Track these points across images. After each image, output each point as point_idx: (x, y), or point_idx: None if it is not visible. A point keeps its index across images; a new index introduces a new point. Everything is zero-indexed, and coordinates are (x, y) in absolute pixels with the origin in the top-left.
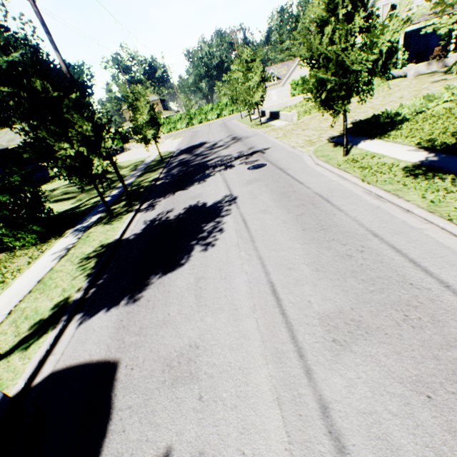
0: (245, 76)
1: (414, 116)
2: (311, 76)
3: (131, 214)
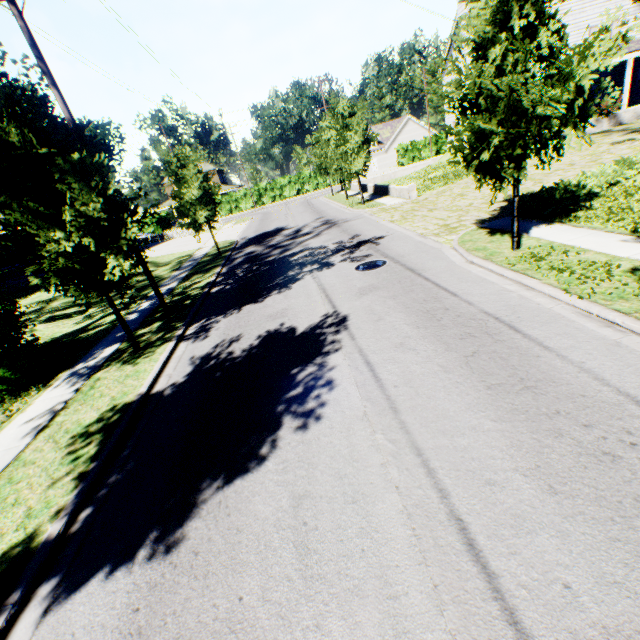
0: (340, 135)
1: (605, 190)
2: (467, 125)
3: (169, 345)
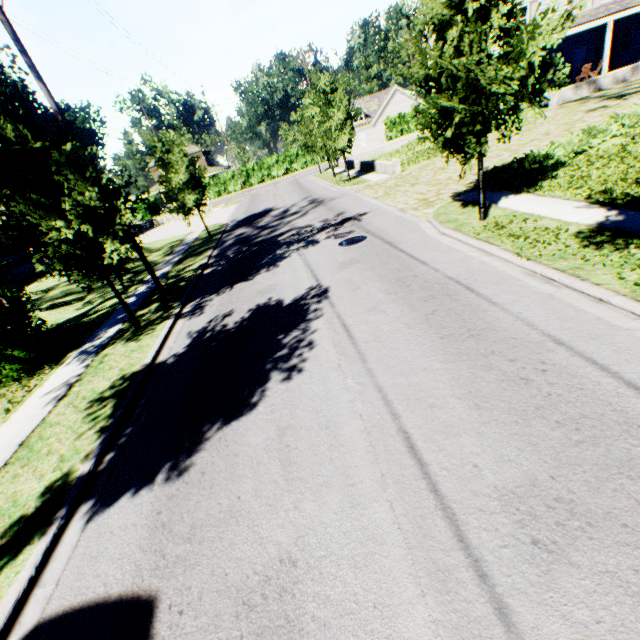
0: (323, 112)
1: (572, 159)
2: (430, 104)
3: (168, 323)
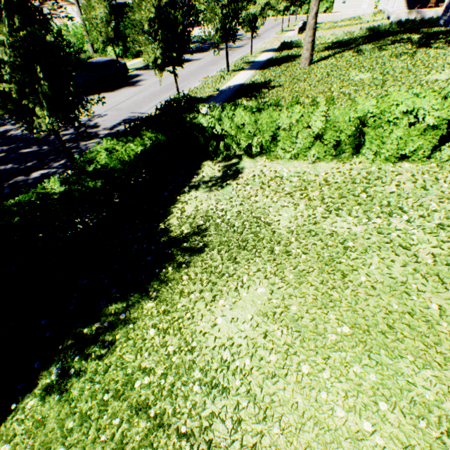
0: None
1: None
2: None
3: None
